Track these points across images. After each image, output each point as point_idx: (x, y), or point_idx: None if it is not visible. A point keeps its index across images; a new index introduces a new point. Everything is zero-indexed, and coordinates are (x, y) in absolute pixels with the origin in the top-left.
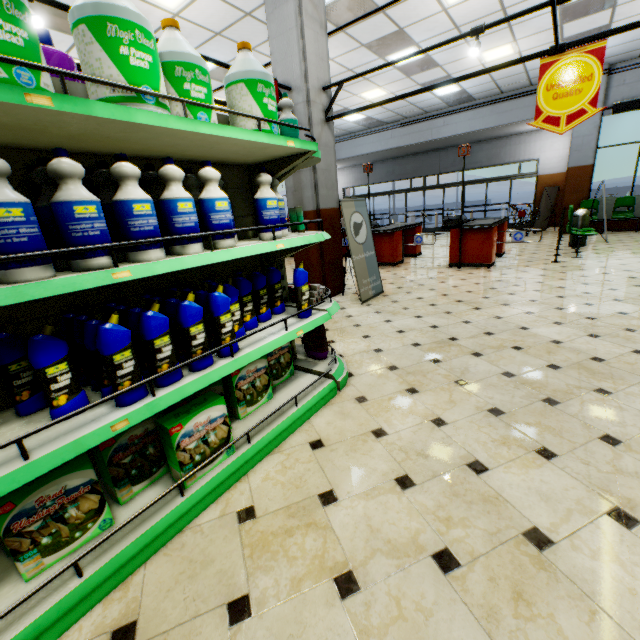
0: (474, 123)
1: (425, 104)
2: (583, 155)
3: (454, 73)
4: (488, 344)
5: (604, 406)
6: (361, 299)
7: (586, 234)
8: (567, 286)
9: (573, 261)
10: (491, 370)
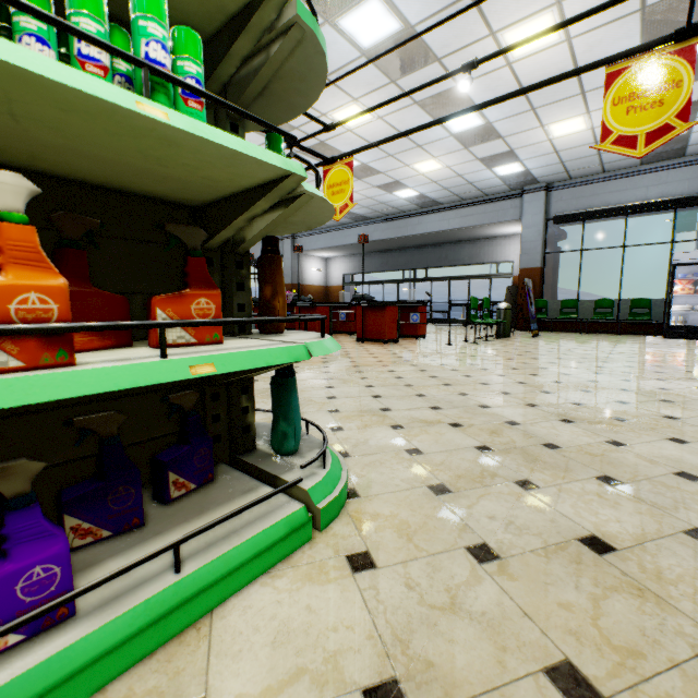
0: (442, 223)
1: (396, 204)
2: (532, 258)
3: (401, 179)
4: None
5: None
6: None
7: (482, 322)
8: (406, 356)
9: (465, 345)
10: None
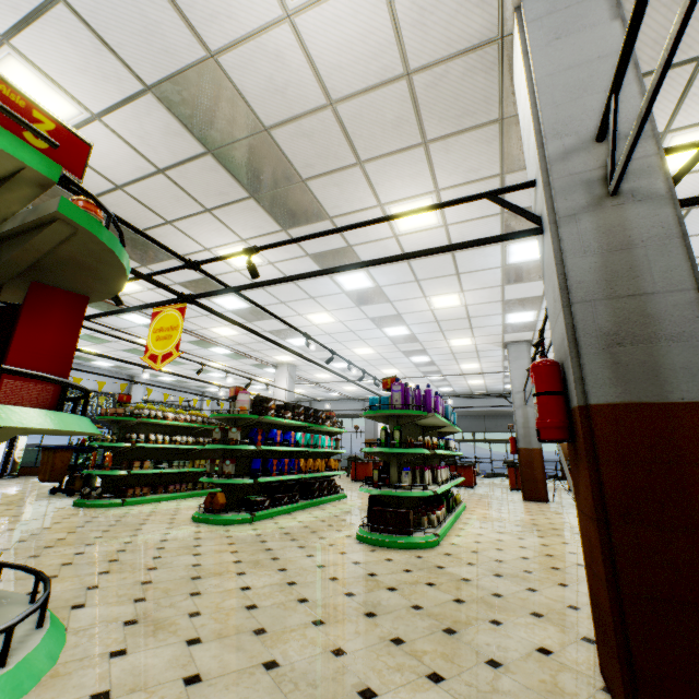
0: None
1: (492, 389)
2: None
3: None
4: None
5: None
6: None
7: None
8: None
9: None
10: None
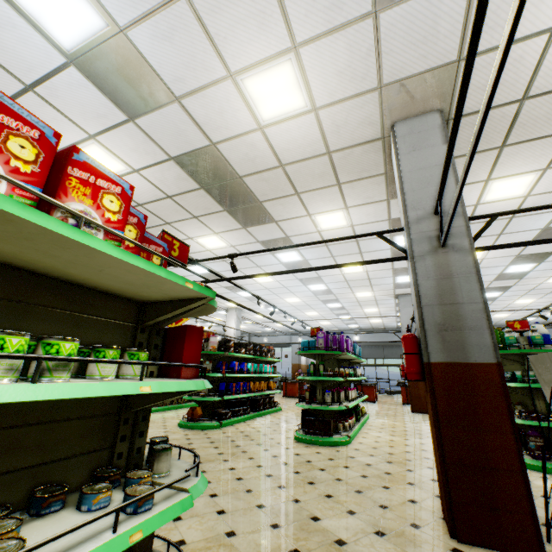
0: None
1: (388, 326)
2: None
3: None
4: None
5: None
6: None
7: None
8: None
9: None
10: None
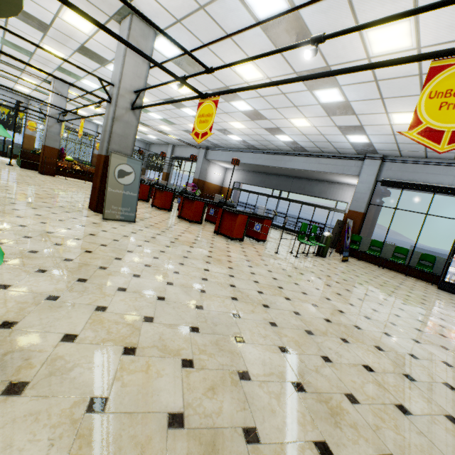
0: (305, 165)
1: (276, 143)
2: (359, 205)
3: (281, 127)
4: (83, 246)
5: (15, 272)
6: (104, 216)
7: (305, 243)
8: (234, 257)
9: (288, 256)
10: (34, 248)
